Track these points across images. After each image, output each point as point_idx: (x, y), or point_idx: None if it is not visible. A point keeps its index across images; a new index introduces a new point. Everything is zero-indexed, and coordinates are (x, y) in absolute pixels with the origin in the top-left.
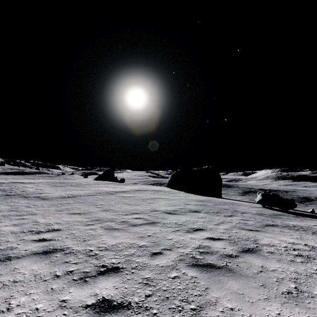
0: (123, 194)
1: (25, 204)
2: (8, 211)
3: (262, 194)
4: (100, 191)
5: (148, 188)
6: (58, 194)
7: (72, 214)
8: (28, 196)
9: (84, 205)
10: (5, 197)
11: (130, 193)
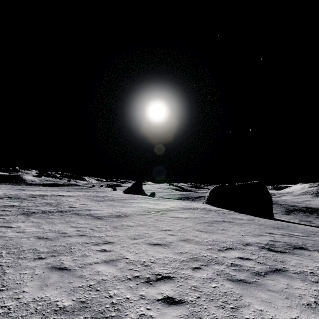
0: (175, 214)
1: (86, 225)
2: (79, 236)
3: None
4: (145, 208)
5: (191, 206)
6: (107, 211)
7: (152, 245)
8: (80, 213)
9: (151, 230)
10: (60, 214)
11: (181, 213)
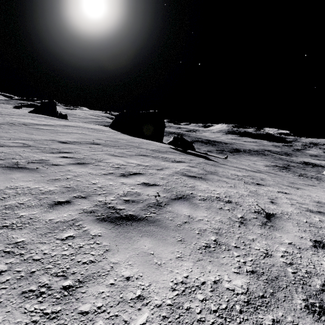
0: (41, 126)
1: None
2: None
3: (174, 137)
4: (15, 121)
5: (83, 126)
6: None
7: None
8: None
9: None
10: None
11: (50, 127)
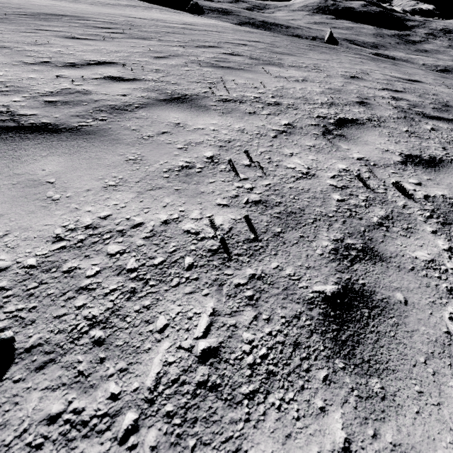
0: None
1: None
2: None
3: (191, 4)
4: None
5: None
6: None
7: None
8: None
9: None
10: None
11: None
